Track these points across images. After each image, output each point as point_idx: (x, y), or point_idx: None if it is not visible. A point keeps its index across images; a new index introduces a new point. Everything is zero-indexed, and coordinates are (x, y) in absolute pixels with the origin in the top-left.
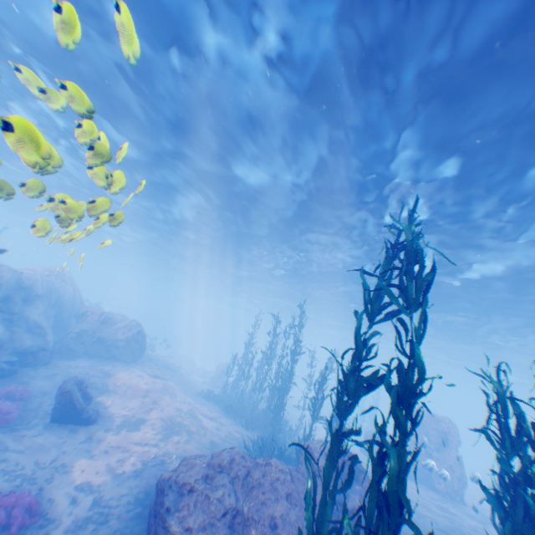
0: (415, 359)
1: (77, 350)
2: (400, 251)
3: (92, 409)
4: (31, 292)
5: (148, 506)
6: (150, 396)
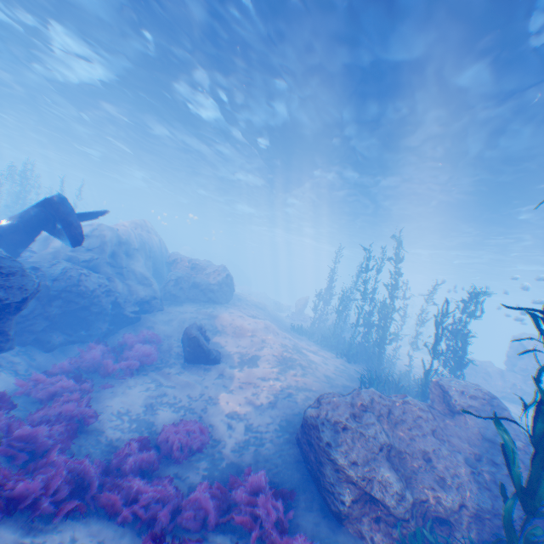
0: None
1: (179, 296)
2: None
3: (213, 349)
4: (129, 248)
5: (292, 433)
6: (256, 335)
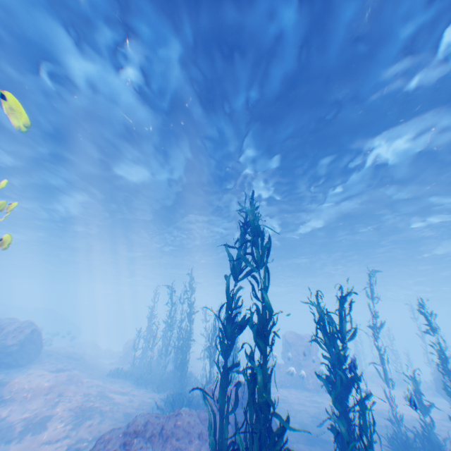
0: (265, 302)
1: None
2: (249, 226)
3: None
4: None
5: None
6: (55, 392)
